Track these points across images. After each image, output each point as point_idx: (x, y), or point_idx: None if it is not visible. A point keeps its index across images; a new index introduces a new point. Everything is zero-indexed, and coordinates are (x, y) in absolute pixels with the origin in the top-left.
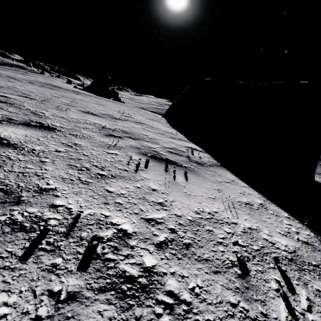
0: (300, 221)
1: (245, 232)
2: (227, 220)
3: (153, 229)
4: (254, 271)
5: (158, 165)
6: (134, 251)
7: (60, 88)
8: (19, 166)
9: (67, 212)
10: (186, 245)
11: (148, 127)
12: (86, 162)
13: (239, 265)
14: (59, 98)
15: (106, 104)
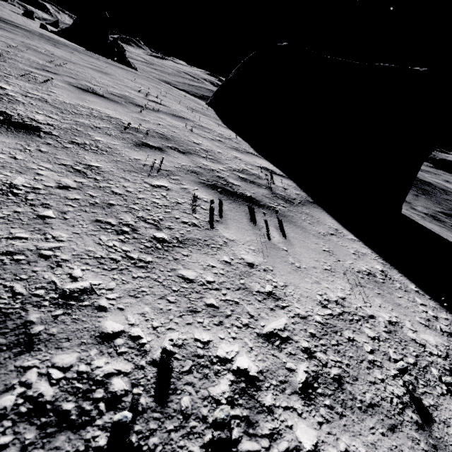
0: (430, 296)
1: (390, 333)
2: (362, 313)
3: (283, 357)
4: (428, 408)
5: (236, 208)
6: (277, 418)
7: (16, 27)
8: None
9: (136, 350)
10: (338, 381)
11: (195, 127)
12: (124, 212)
13: (409, 403)
14: (21, 50)
15: (113, 72)
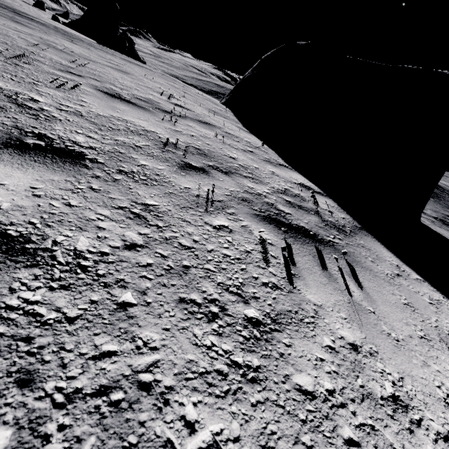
0: None
1: None
2: None
3: None
4: None
5: (301, 249)
6: None
7: (32, 20)
8: (80, 353)
9: None
10: None
11: (224, 135)
12: (202, 279)
13: None
14: (42, 49)
15: (131, 70)
